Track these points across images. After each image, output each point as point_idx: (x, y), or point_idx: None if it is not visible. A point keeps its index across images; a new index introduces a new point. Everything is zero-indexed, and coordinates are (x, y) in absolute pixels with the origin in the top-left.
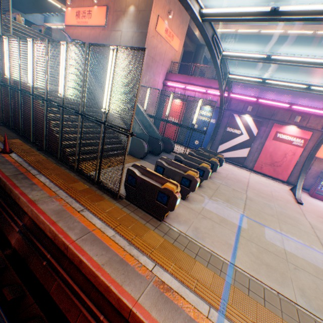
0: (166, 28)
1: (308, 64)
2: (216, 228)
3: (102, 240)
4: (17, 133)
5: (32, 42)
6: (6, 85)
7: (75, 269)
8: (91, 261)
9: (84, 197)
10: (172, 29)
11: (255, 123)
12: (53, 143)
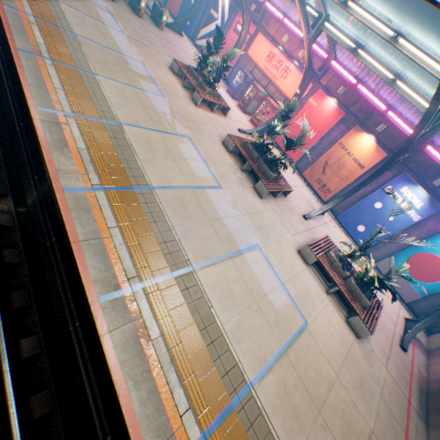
0: None
1: None
2: None
3: None
4: None
5: None
6: None
7: None
8: None
9: None
10: None
11: (229, 9)
12: None
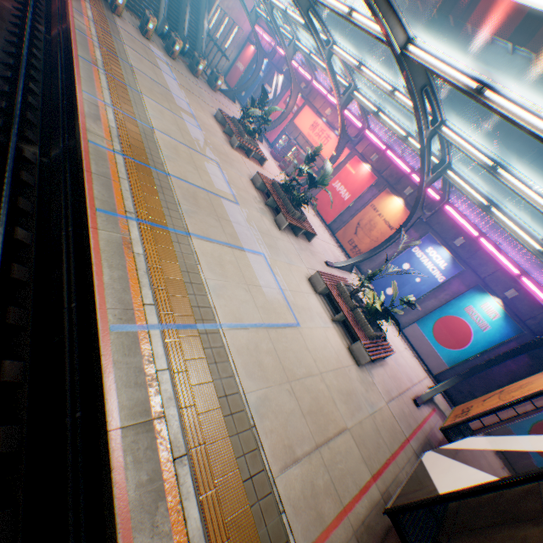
0: None
1: None
2: (136, 37)
3: None
4: None
5: None
6: None
7: None
8: None
9: None
10: None
11: (282, 85)
12: None
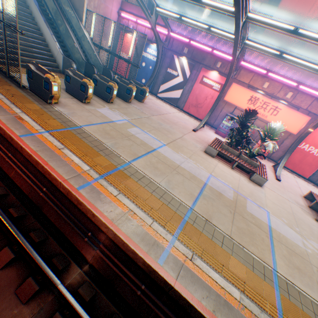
0: None
1: (190, 0)
2: (92, 117)
3: None
4: None
5: None
6: None
7: None
8: None
9: None
10: None
11: (189, 66)
12: None
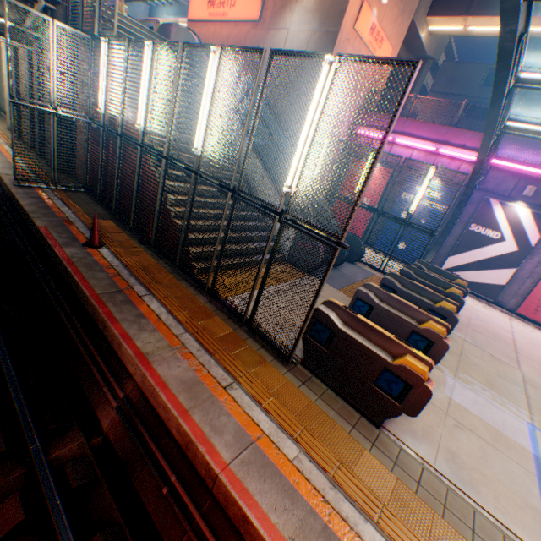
0: (372, 23)
1: None
2: (492, 459)
3: (278, 469)
4: (107, 208)
5: (151, 47)
6: (96, 123)
7: (226, 524)
8: (266, 525)
9: (229, 353)
10: (382, 25)
11: (536, 222)
12: (168, 233)
